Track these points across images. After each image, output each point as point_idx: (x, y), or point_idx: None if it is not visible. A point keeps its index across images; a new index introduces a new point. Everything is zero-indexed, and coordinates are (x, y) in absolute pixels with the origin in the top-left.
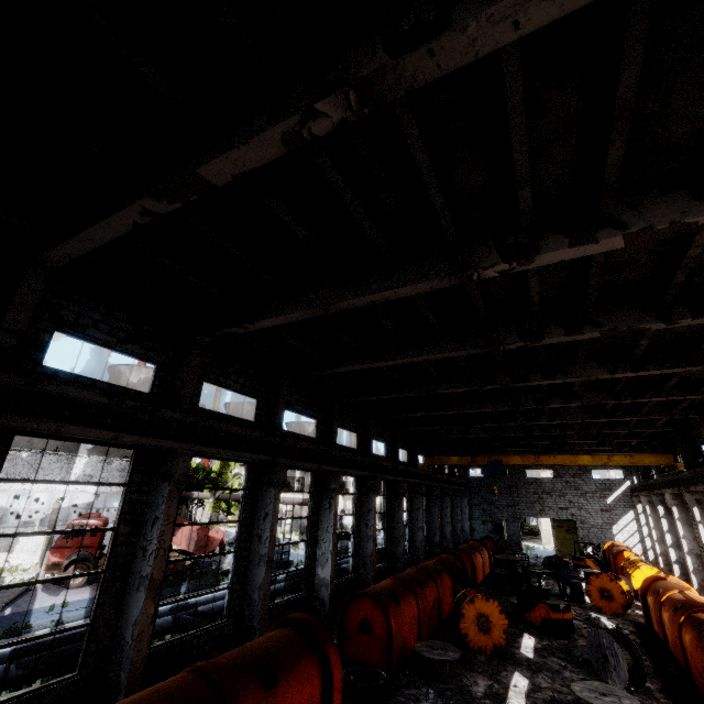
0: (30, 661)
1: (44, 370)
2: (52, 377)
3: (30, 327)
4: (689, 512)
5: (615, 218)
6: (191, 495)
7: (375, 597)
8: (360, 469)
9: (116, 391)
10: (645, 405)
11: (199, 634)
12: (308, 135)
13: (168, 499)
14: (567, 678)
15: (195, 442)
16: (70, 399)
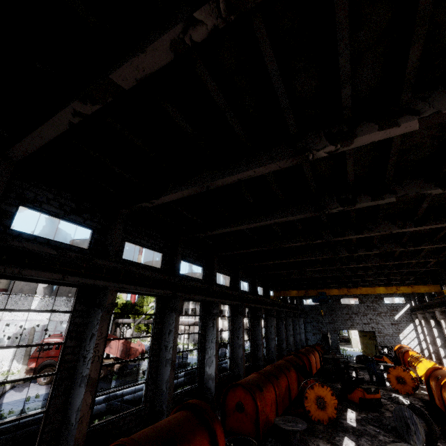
0: (6, 438)
1: (12, 232)
2: (17, 237)
3: (1, 202)
4: None
5: (411, 108)
6: (123, 321)
7: (246, 387)
8: (232, 299)
9: (63, 247)
10: (421, 251)
11: (125, 415)
12: (189, 42)
13: (101, 321)
14: (381, 440)
15: (119, 282)
16: (29, 251)
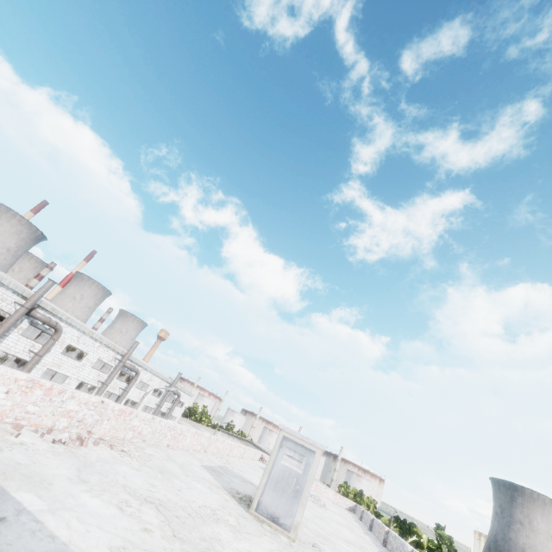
0: None
1: None
2: None
3: None
4: None
5: None
6: None
7: None
8: None
9: None
10: None
11: None
12: None
13: None
14: None
15: None
16: None
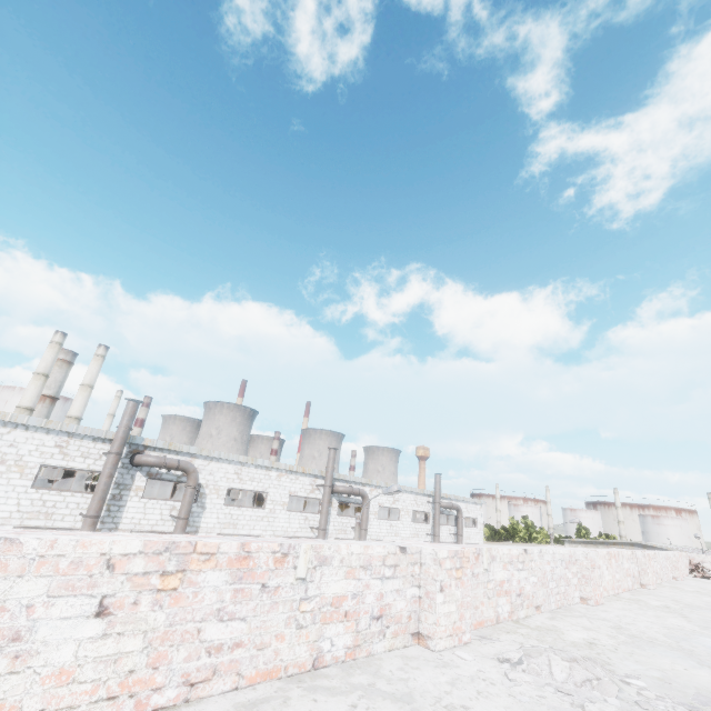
0: None
1: None
2: None
3: None
4: None
5: None
6: None
7: None
8: None
9: None
10: None
11: None
12: None
13: None
14: None
15: None
16: None
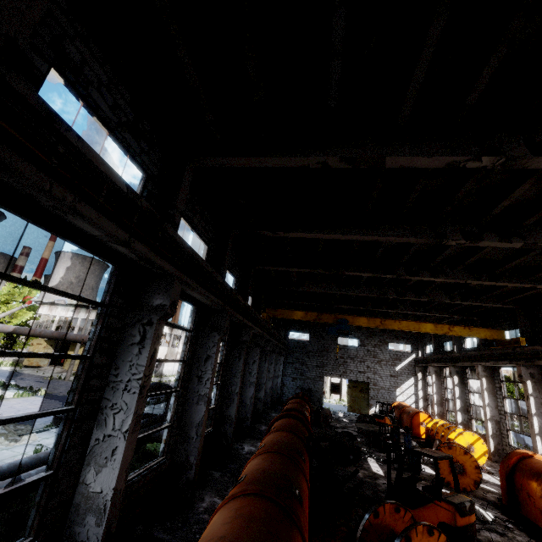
0: None
1: None
2: None
3: None
4: (495, 383)
5: None
6: None
7: None
8: (208, 289)
9: None
10: None
11: None
12: None
13: None
14: None
15: None
16: None
